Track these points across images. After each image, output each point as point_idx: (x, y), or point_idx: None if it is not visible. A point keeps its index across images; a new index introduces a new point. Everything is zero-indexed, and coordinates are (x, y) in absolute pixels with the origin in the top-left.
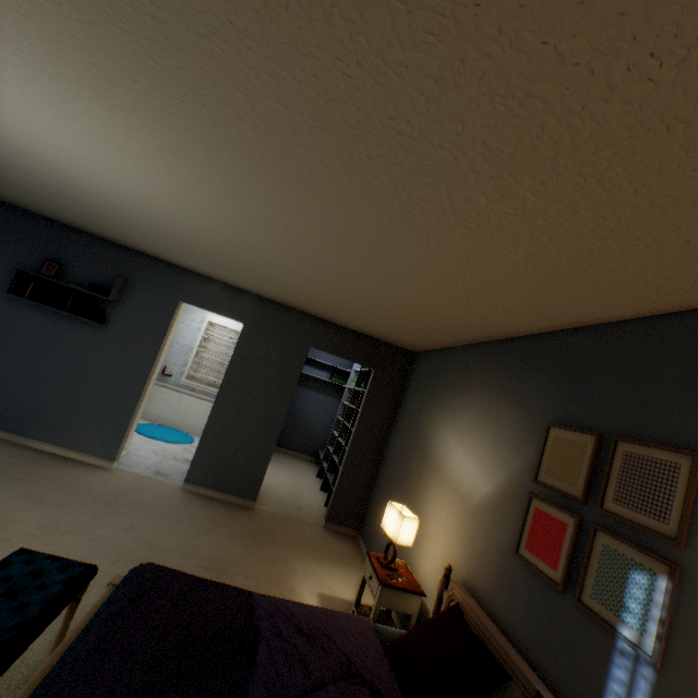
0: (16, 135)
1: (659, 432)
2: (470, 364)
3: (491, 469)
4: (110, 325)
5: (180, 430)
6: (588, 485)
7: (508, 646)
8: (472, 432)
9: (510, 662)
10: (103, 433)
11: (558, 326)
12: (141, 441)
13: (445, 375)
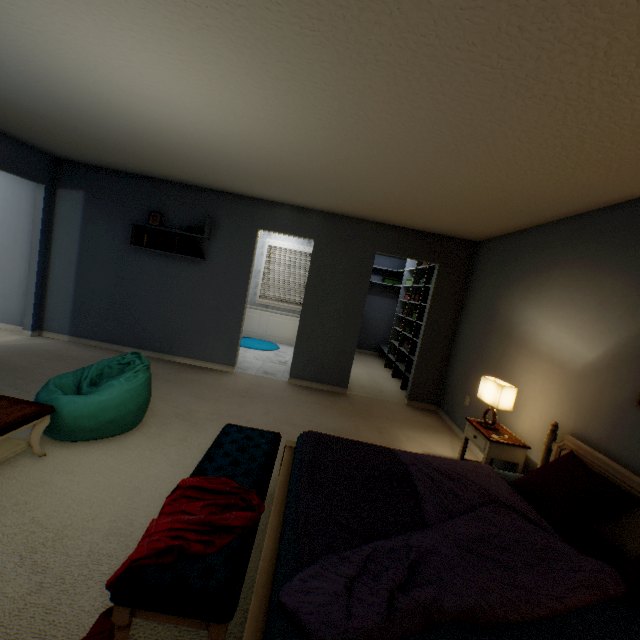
0: (139, 101)
1: None
2: (555, 242)
3: (596, 337)
4: (208, 259)
5: (265, 340)
6: None
7: (638, 479)
8: (566, 306)
9: None
10: (221, 346)
11: None
12: (242, 351)
13: (522, 258)
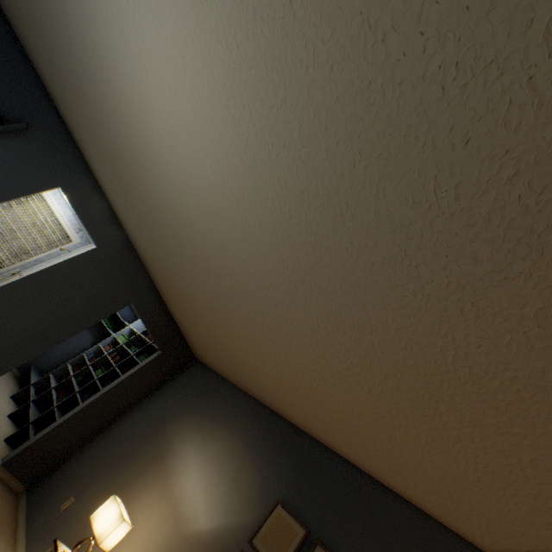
0: (117, 34)
1: None
2: (240, 408)
3: (218, 509)
4: None
5: None
6: None
7: None
8: (216, 465)
9: None
10: None
11: (314, 434)
12: None
13: (215, 399)
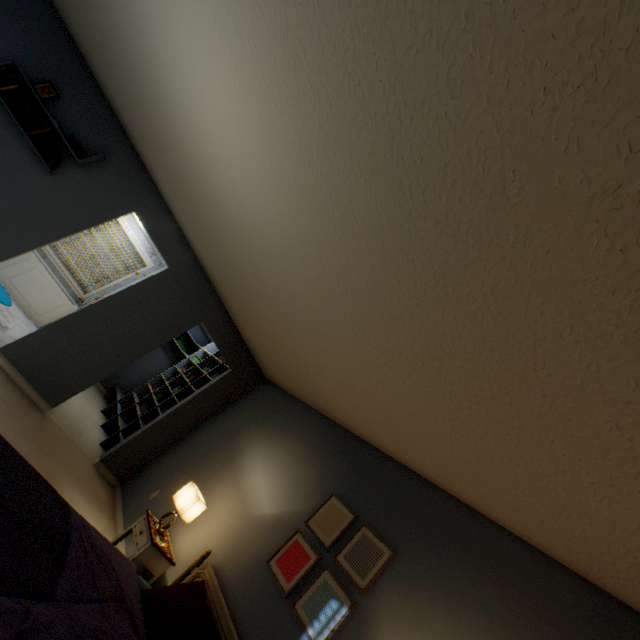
0: (177, 74)
1: (385, 531)
2: (304, 420)
3: (280, 499)
4: (56, 176)
5: (2, 283)
6: (335, 541)
7: (231, 620)
8: (280, 466)
9: (228, 631)
10: None
11: (371, 441)
12: None
13: (281, 413)
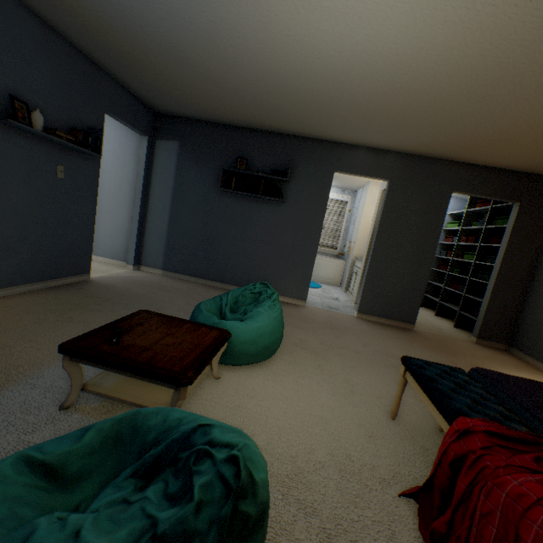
0: (316, 18)
1: None
2: None
3: None
4: (286, 201)
5: None
6: None
7: None
8: None
9: None
10: (294, 282)
11: None
12: None
13: None
